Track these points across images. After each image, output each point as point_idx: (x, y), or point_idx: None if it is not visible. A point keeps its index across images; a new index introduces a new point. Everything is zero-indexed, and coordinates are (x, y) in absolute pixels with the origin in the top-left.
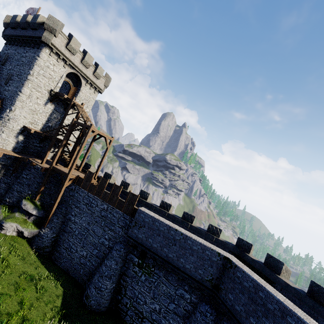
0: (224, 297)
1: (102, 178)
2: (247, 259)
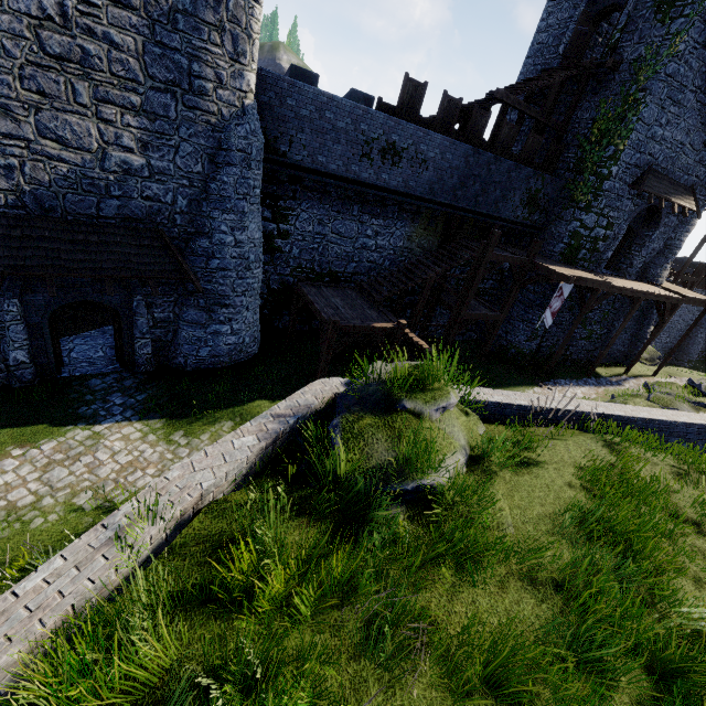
0: None
1: None
2: None
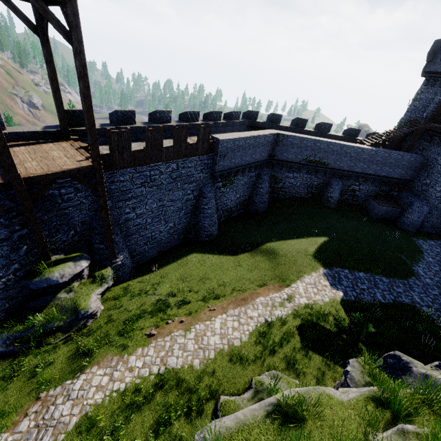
0: (277, 157)
1: (150, 131)
2: (258, 125)
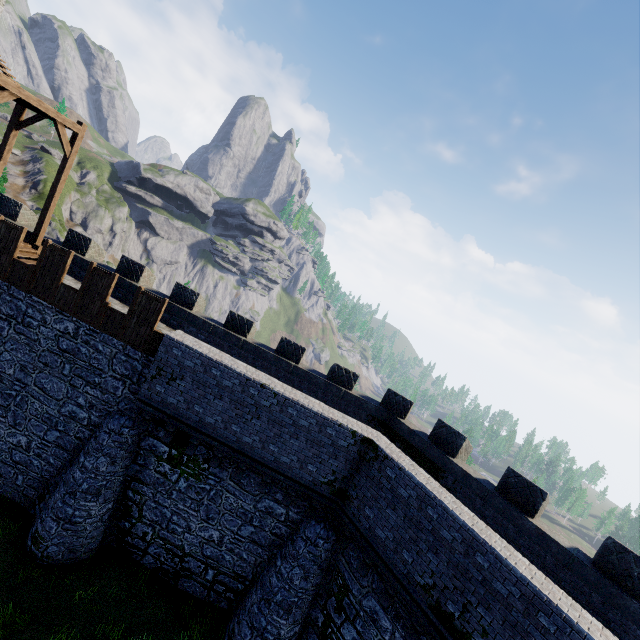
0: (355, 512)
1: (49, 247)
2: (400, 430)
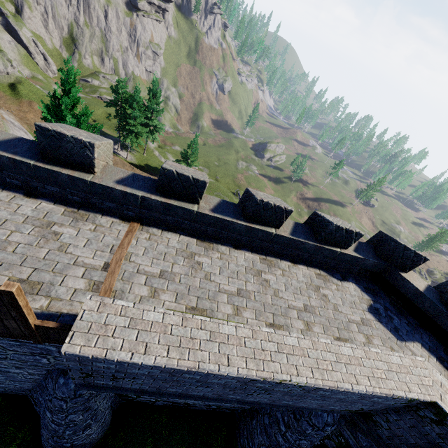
0: (382, 437)
1: None
2: (401, 288)
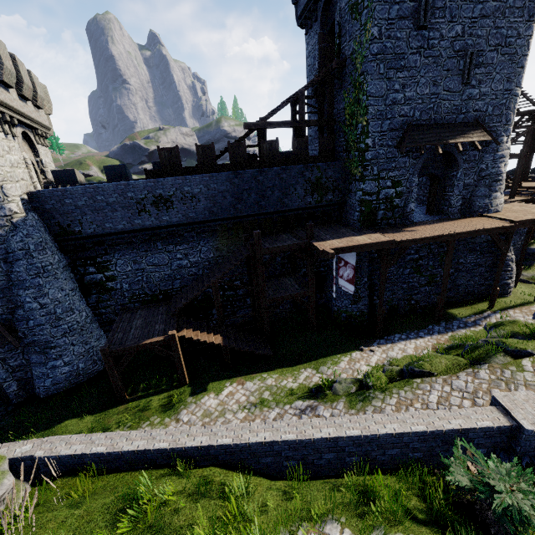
0: None
1: None
2: None
